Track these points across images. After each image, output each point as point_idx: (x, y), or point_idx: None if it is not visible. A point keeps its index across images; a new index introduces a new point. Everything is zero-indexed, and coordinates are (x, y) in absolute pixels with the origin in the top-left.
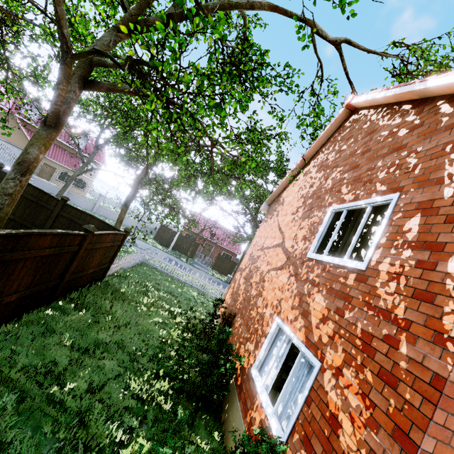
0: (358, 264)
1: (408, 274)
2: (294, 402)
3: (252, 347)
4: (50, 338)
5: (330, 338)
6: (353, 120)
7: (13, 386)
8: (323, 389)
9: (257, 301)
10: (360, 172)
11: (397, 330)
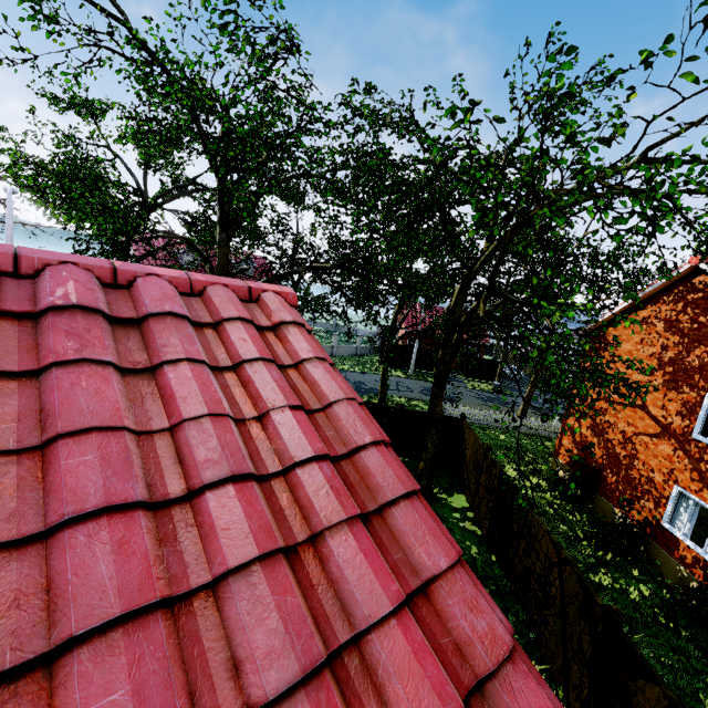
0: None
1: None
2: None
3: (650, 505)
4: None
5: None
6: (705, 284)
7: None
8: None
9: (634, 463)
10: None
11: None
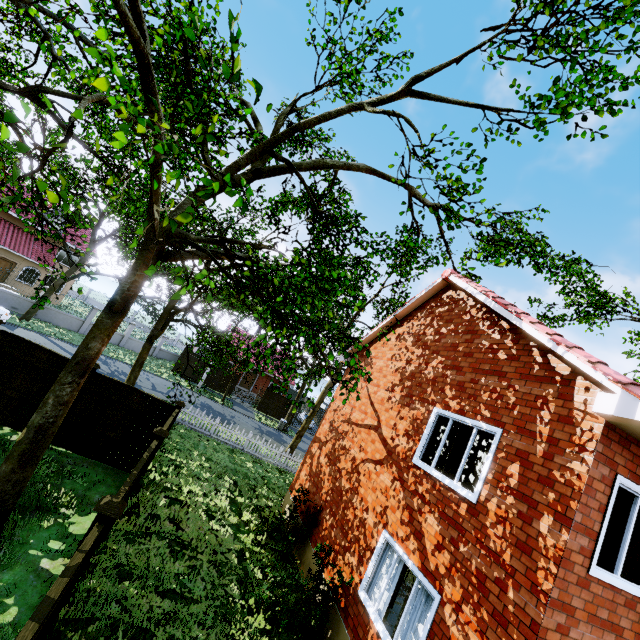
0: (469, 495)
1: (512, 521)
2: (414, 632)
3: (354, 561)
4: (131, 586)
5: (448, 569)
6: (452, 297)
7: None
8: (444, 623)
9: (353, 500)
10: (464, 379)
11: (505, 575)
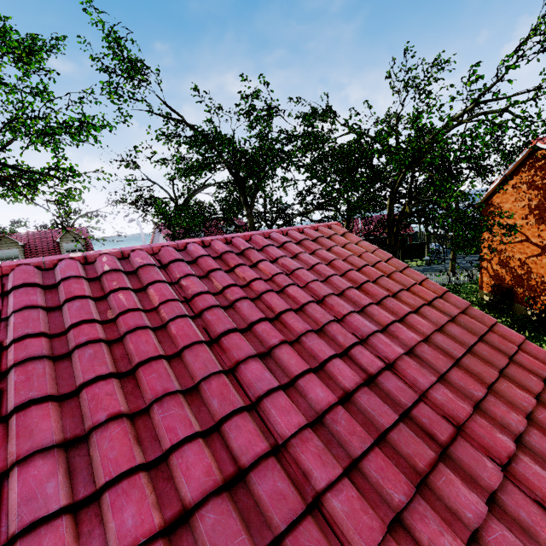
0: None
1: None
2: None
3: None
4: None
5: None
6: (543, 154)
7: None
8: None
9: (531, 276)
10: None
11: None
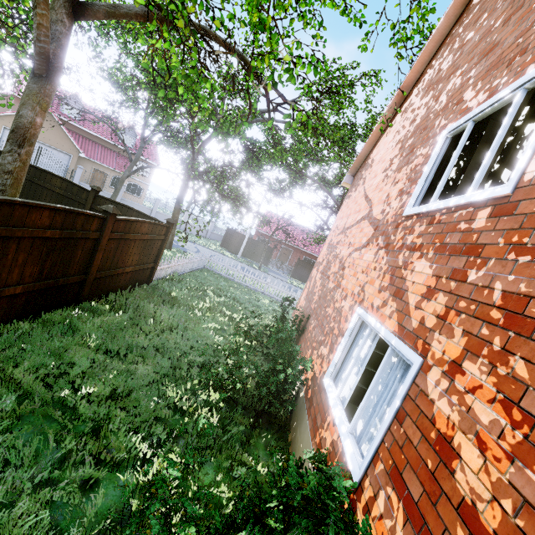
0: (496, 190)
1: None
2: (380, 418)
3: (326, 351)
4: (72, 338)
5: (440, 318)
6: None
7: (17, 388)
8: (425, 397)
9: (335, 295)
10: (501, 51)
11: None
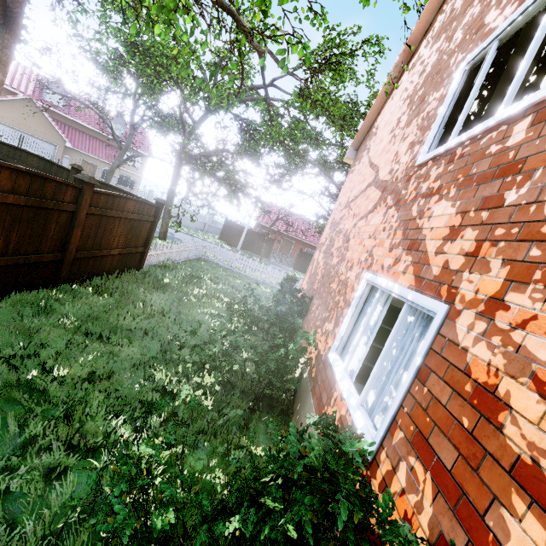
0: (539, 93)
1: None
2: (396, 385)
3: (330, 326)
4: (47, 319)
5: (470, 255)
6: None
7: None
8: (454, 347)
9: (339, 269)
10: None
11: None
